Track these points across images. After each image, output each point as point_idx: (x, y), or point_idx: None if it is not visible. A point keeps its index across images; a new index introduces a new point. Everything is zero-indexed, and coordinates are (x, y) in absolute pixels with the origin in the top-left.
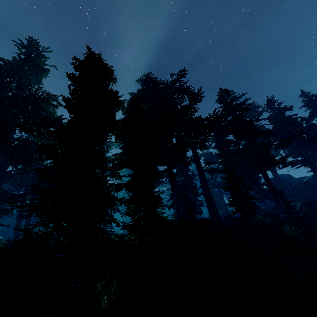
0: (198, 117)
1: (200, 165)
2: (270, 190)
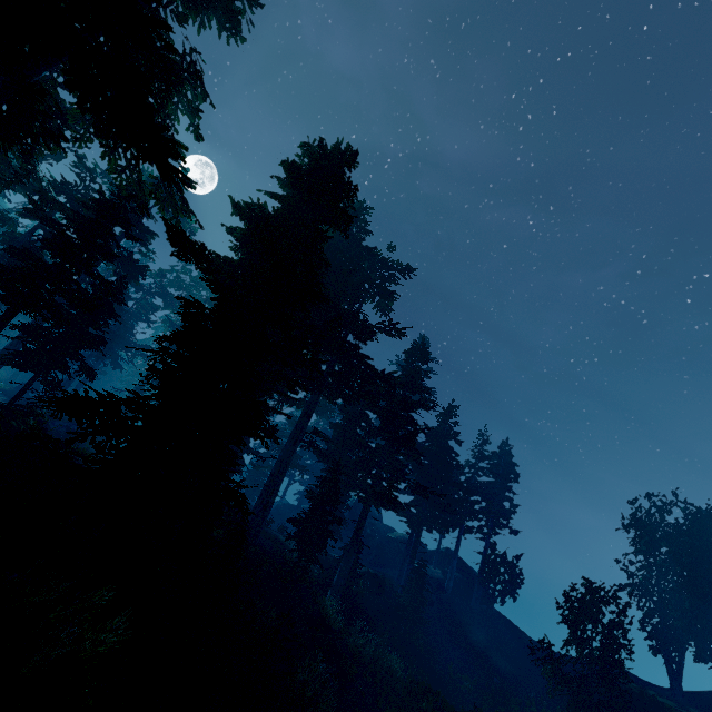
0: (368, 358)
1: (305, 426)
2: (354, 535)
